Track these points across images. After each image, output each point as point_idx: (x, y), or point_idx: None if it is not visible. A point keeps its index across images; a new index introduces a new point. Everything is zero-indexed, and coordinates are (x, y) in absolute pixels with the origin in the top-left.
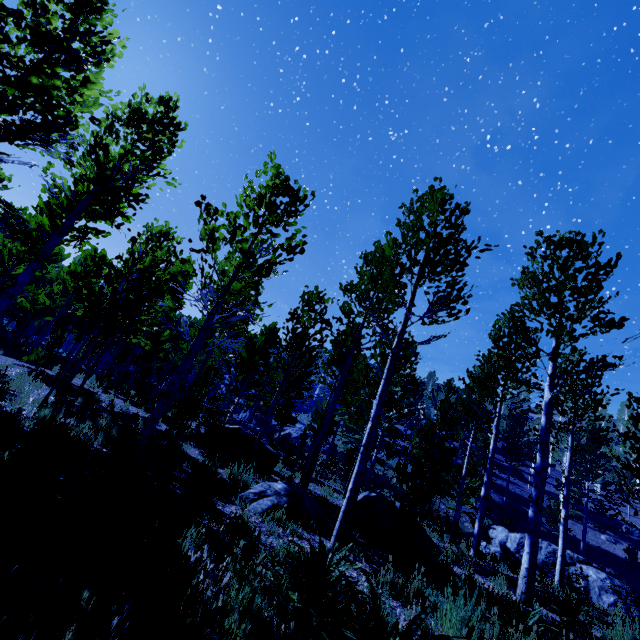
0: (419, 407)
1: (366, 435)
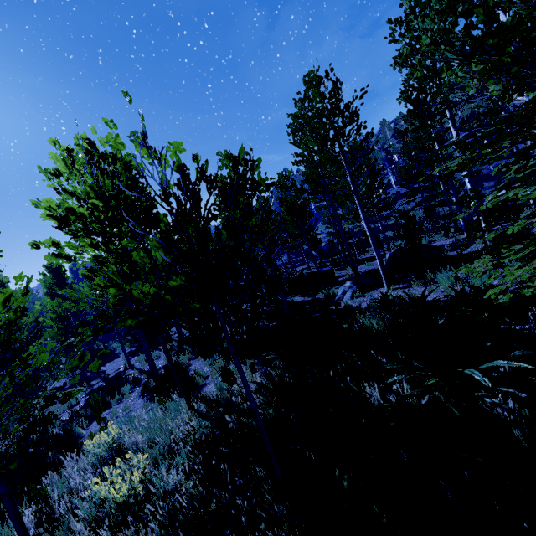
0: (389, 156)
1: (370, 240)
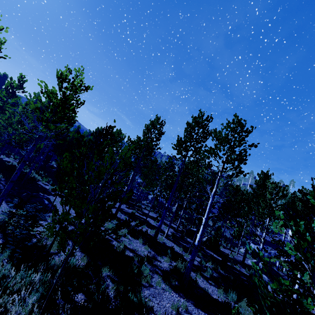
0: None
1: None
